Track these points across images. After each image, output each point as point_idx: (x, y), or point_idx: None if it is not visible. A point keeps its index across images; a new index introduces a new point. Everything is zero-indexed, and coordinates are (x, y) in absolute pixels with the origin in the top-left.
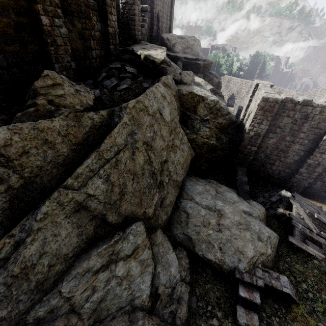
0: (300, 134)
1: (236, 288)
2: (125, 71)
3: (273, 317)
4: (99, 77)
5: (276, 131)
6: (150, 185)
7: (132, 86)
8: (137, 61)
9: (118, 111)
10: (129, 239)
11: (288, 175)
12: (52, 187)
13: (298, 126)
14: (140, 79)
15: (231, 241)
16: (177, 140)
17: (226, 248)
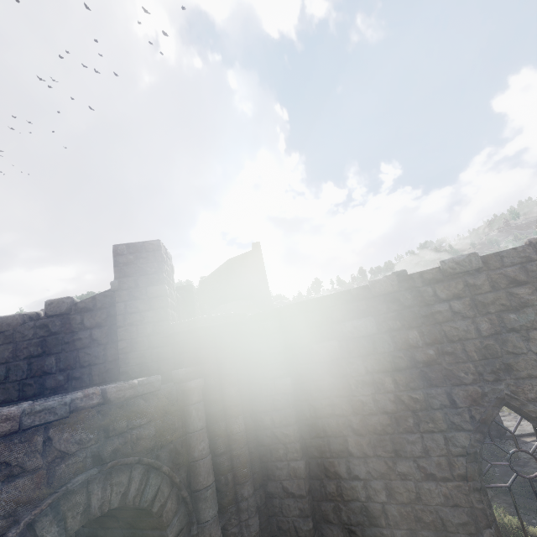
0: None
1: None
2: None
3: None
4: None
5: None
6: None
7: None
8: None
9: None
10: None
11: None
12: None
13: None
14: None
15: None
16: None
17: None
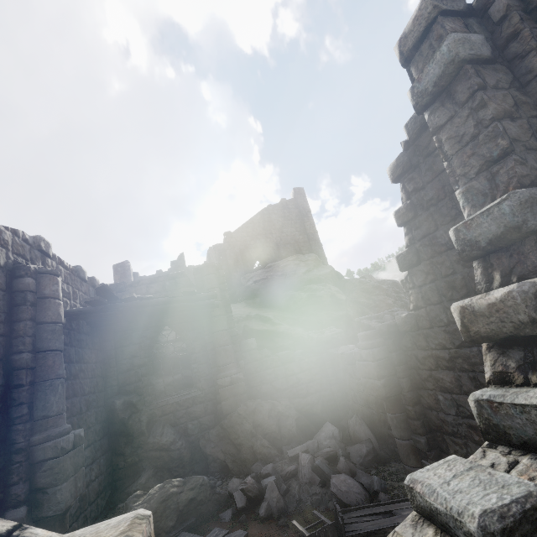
0: None
1: None
2: None
3: None
4: None
5: None
6: None
7: None
8: None
9: None
10: None
11: None
12: None
13: None
14: None
15: None
16: None
17: None
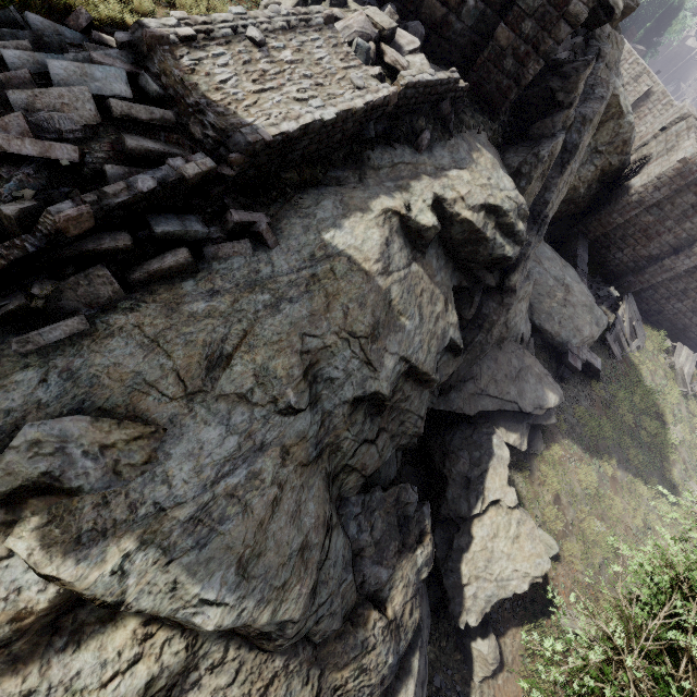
0: (687, 223)
1: (561, 357)
2: None
3: (578, 384)
4: None
5: (664, 208)
6: None
7: None
8: None
9: (580, 123)
10: (531, 284)
11: (625, 271)
12: None
13: (694, 212)
14: (579, 41)
15: (573, 318)
16: None
17: (566, 324)
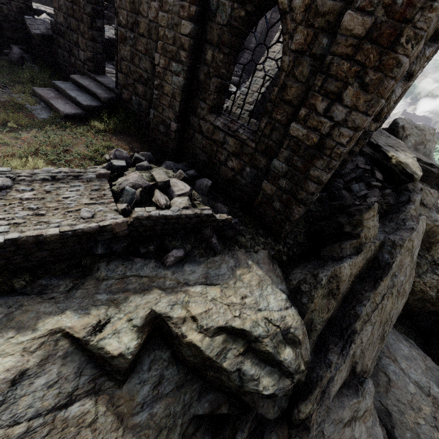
0: None
1: None
2: (372, 175)
3: None
4: (347, 177)
5: None
6: (378, 335)
7: (383, 203)
8: (386, 165)
9: (390, 246)
10: (366, 399)
11: None
12: (333, 318)
13: None
14: (388, 192)
15: None
16: (408, 284)
17: None
